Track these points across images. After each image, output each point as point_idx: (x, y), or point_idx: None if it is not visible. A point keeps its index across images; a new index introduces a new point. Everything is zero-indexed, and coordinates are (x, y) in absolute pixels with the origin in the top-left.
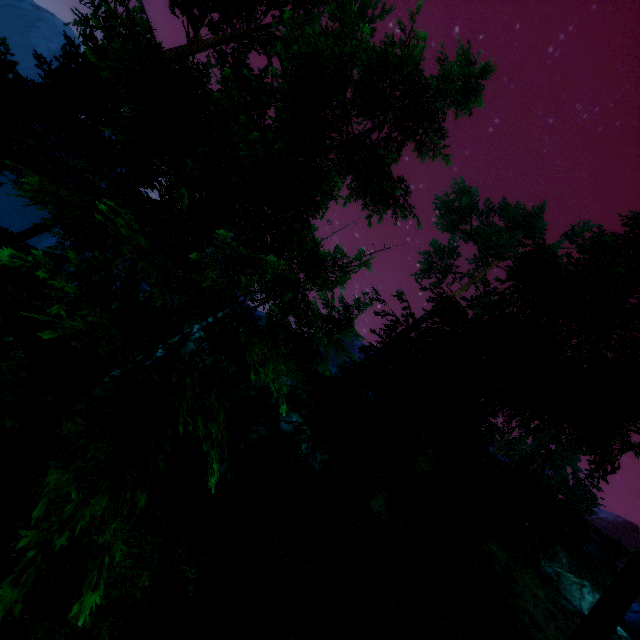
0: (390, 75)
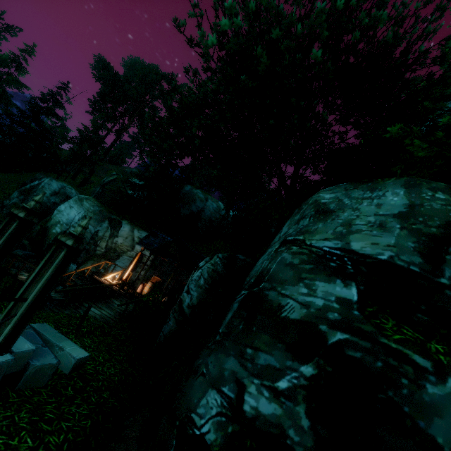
0: (4, 62)
